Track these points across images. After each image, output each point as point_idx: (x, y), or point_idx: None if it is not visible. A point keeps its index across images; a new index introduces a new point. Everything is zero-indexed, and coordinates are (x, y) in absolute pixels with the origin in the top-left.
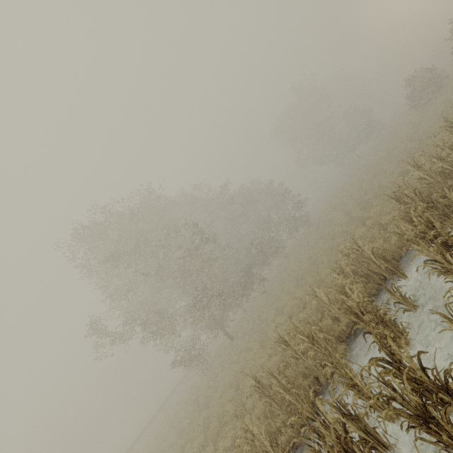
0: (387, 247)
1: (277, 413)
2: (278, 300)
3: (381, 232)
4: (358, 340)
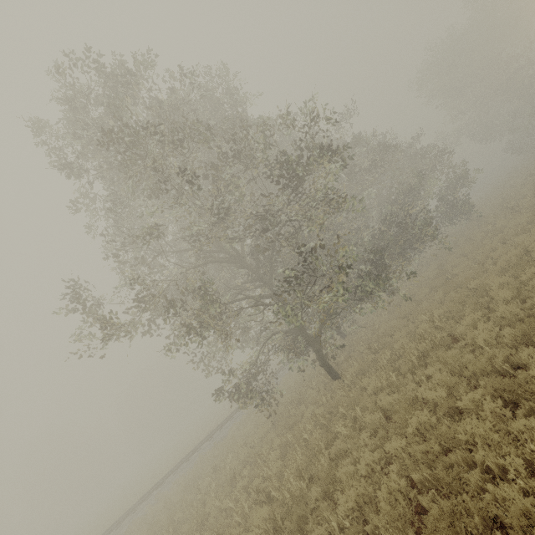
0: None
1: None
2: (479, 307)
3: None
4: None
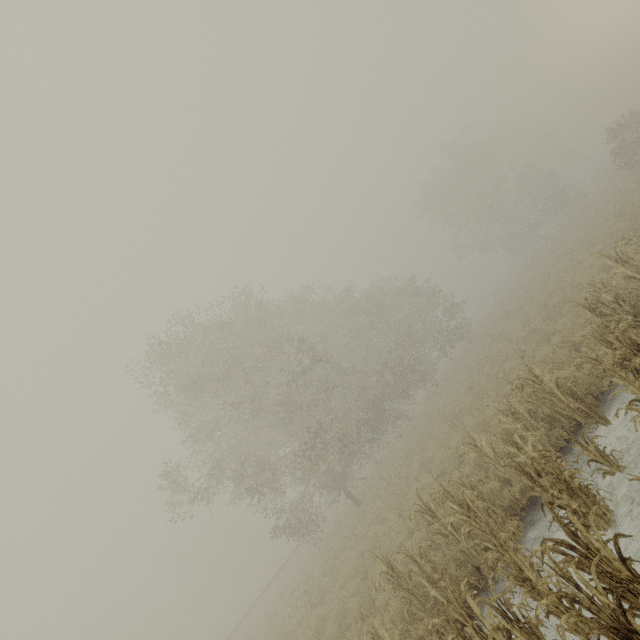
0: (580, 377)
1: (420, 616)
2: (424, 449)
3: (571, 355)
4: (538, 514)
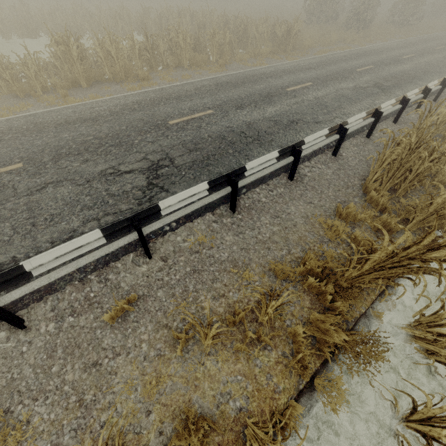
0: None
1: None
2: None
3: None
4: None
